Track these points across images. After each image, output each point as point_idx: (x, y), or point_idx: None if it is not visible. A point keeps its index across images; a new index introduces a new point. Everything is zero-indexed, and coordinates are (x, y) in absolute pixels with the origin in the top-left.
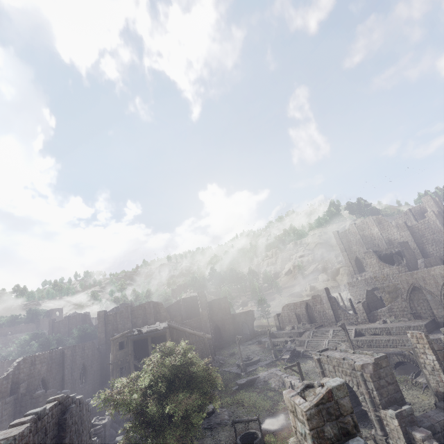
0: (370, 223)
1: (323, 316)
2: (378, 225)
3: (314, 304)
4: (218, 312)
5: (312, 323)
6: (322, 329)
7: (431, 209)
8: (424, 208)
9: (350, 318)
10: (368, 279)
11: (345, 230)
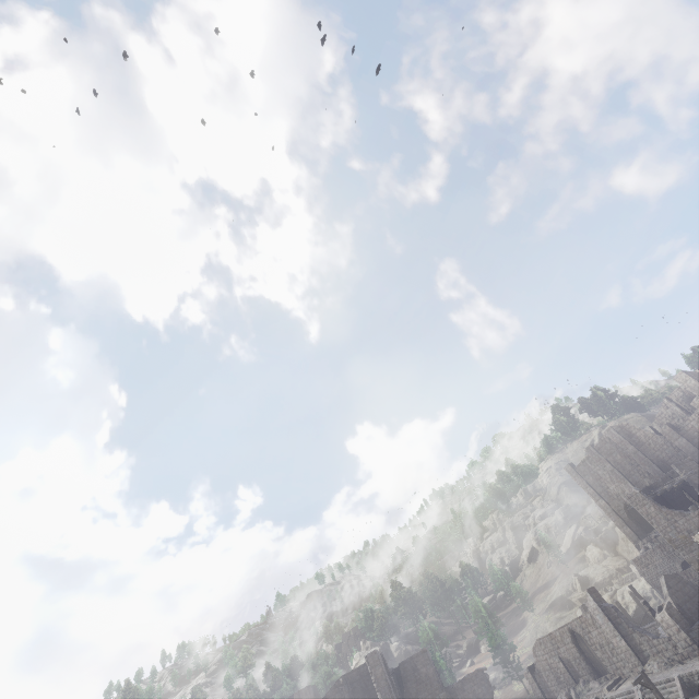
0: (615, 438)
1: (613, 655)
2: (629, 438)
3: (584, 629)
4: (418, 690)
5: (600, 676)
6: (622, 688)
7: (698, 391)
8: (688, 391)
9: (662, 647)
10: (665, 544)
11: (583, 460)
